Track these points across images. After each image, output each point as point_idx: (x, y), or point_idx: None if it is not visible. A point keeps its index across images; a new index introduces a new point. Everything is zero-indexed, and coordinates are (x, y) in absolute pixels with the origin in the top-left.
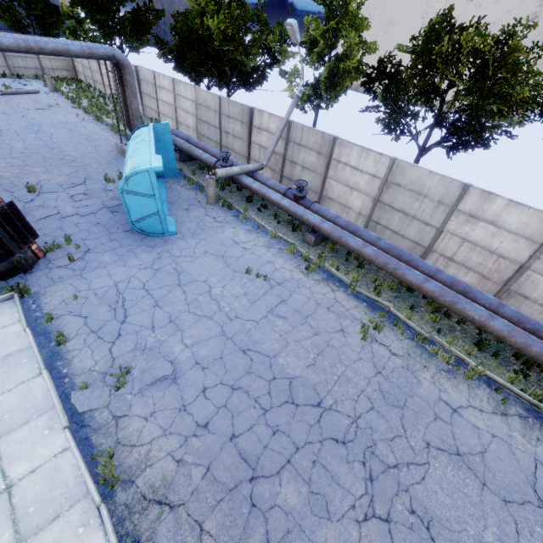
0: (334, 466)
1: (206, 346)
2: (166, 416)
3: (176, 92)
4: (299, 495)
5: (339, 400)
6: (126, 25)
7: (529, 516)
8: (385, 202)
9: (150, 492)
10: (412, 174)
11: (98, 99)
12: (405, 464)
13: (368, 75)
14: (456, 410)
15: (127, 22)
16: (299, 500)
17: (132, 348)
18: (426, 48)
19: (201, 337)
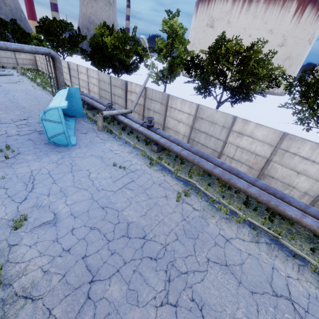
0: (147, 273)
1: (80, 205)
2: (44, 244)
3: (88, 74)
4: (121, 291)
5: (157, 234)
6: (65, 42)
7: (266, 301)
8: (196, 128)
9: (21, 291)
10: (208, 112)
11: (47, 79)
12: (192, 271)
13: (186, 64)
14: (228, 240)
15: (66, 41)
16: (120, 294)
17: (32, 206)
18: (213, 51)
19: (78, 200)
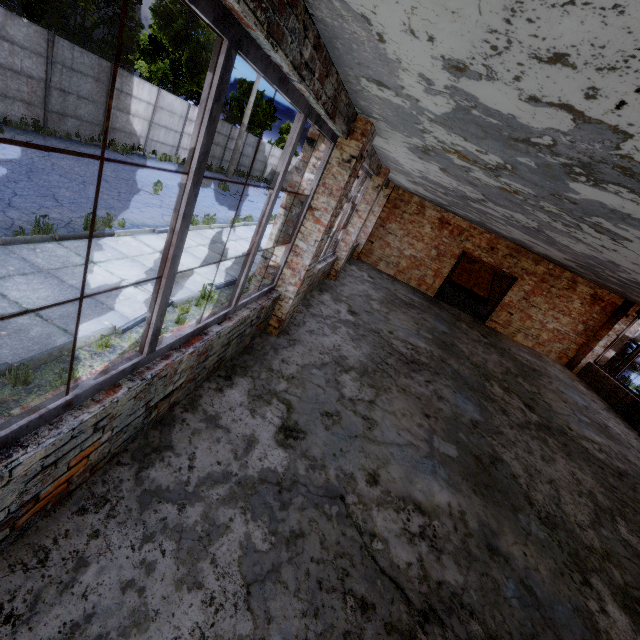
0: None
1: None
2: None
3: None
4: None
5: None
6: None
7: None
8: None
9: None
10: None
11: None
12: None
13: None
14: None
15: None
16: None
17: None
18: None
19: None
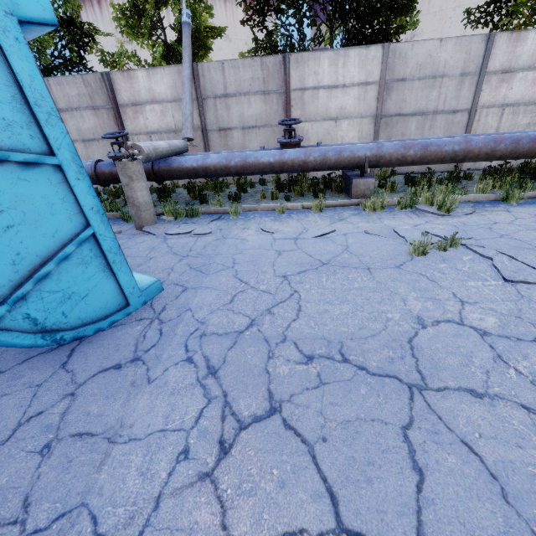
0: None
1: None
2: None
3: None
4: None
5: None
6: None
7: None
8: (391, 113)
9: None
10: (418, 55)
11: None
12: None
13: None
14: None
15: None
16: None
17: None
18: None
19: None
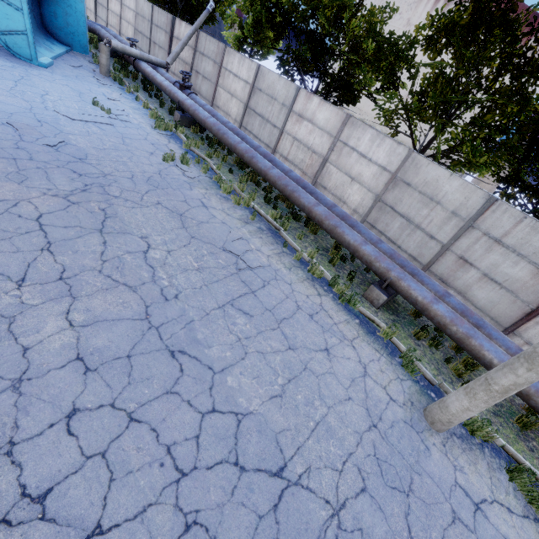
0: (57, 176)
1: (3, 105)
2: None
3: (123, 1)
4: (4, 169)
5: (104, 165)
6: None
7: (205, 247)
8: (252, 107)
9: None
10: (269, 79)
11: None
12: (125, 199)
13: (270, 10)
14: (207, 207)
15: None
16: (0, 170)
17: None
18: None
19: (4, 101)
